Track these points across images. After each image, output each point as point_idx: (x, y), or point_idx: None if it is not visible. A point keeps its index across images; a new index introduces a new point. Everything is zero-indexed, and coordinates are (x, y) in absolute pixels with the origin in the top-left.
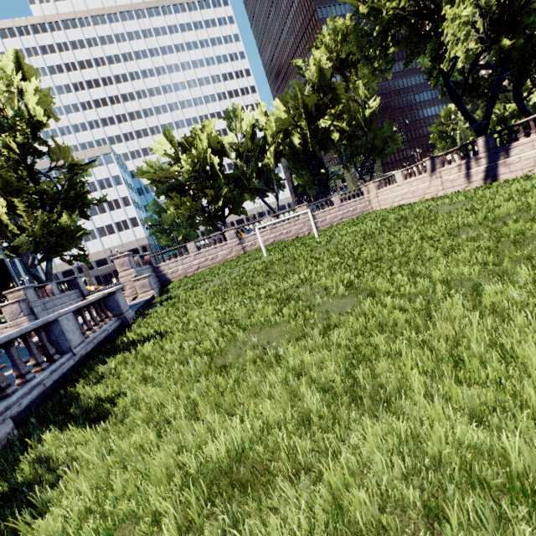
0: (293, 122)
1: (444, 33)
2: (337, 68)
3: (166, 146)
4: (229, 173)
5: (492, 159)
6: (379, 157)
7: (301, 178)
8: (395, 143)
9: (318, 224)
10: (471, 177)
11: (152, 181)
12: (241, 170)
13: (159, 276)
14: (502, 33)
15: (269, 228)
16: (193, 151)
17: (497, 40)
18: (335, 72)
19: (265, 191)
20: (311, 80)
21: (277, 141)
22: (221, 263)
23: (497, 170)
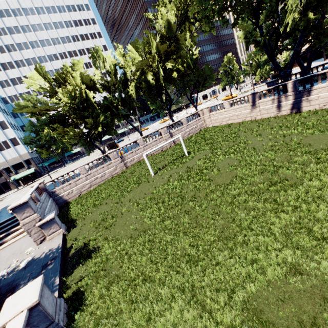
0: (148, 63)
1: (273, 3)
2: (180, 23)
3: (39, 80)
4: (100, 103)
5: (298, 96)
6: (201, 88)
7: (155, 105)
8: (212, 80)
9: (175, 139)
10: (281, 107)
11: (32, 114)
12: (110, 100)
13: (56, 199)
14: (308, 8)
15: (142, 146)
16: (68, 86)
17: (305, 13)
18: (179, 26)
19: (129, 115)
20: (160, 31)
21: (136, 77)
22: (109, 178)
23: (300, 104)
